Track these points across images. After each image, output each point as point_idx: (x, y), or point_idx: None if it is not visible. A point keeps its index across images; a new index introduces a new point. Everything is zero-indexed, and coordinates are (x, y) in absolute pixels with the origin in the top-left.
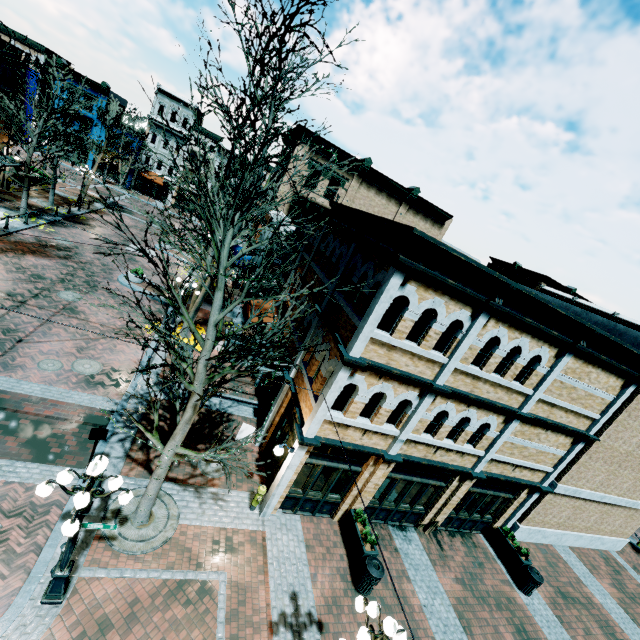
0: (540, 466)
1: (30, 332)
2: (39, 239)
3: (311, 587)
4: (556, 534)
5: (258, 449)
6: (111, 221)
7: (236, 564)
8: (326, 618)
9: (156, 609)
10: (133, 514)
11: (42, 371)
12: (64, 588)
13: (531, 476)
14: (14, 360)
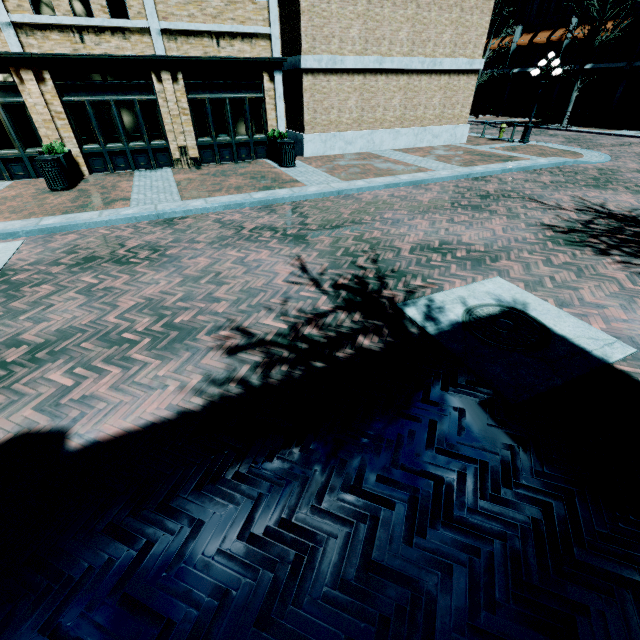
0: (247, 27)
1: None
2: None
3: None
4: (361, 136)
5: None
6: None
7: None
8: None
9: None
10: None
11: None
12: None
13: (253, 50)
14: None
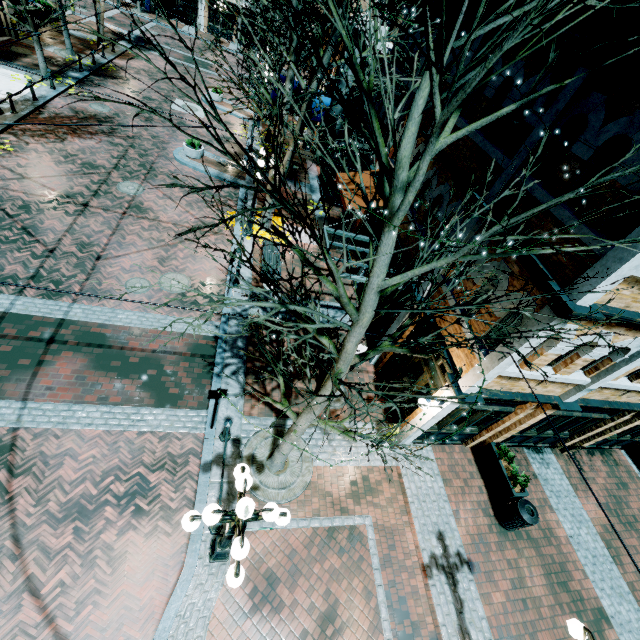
0: None
1: (105, 244)
2: (74, 109)
3: (455, 525)
4: None
5: (373, 369)
6: (143, 68)
7: (378, 505)
8: (475, 557)
9: (313, 559)
10: (268, 462)
11: (132, 294)
12: (227, 553)
13: None
14: (100, 284)
